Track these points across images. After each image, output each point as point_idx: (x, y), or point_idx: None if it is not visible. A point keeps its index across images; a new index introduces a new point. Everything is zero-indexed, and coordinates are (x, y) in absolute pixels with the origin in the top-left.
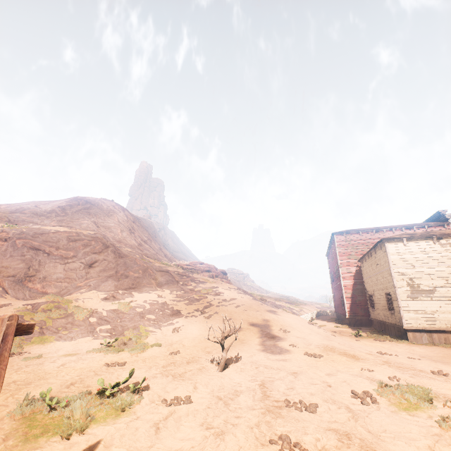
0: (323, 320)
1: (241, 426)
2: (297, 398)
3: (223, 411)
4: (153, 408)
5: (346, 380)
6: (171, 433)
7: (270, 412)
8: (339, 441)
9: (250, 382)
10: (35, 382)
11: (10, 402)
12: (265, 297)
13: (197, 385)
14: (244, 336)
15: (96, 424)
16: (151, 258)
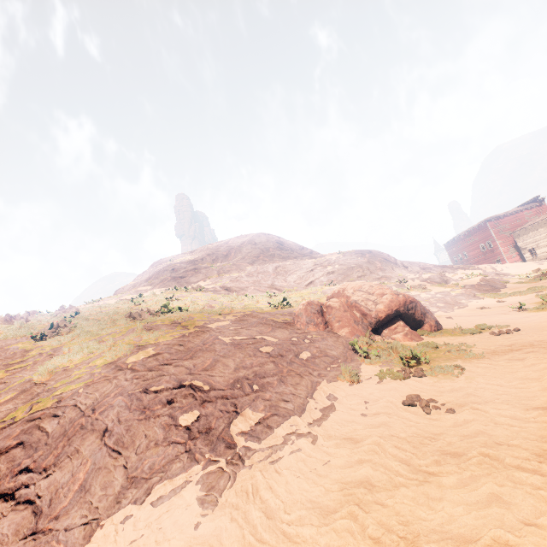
0: None
1: None
2: None
3: None
4: None
5: None
6: None
7: None
8: None
9: None
10: None
11: None
12: None
13: None
14: None
15: None
16: None
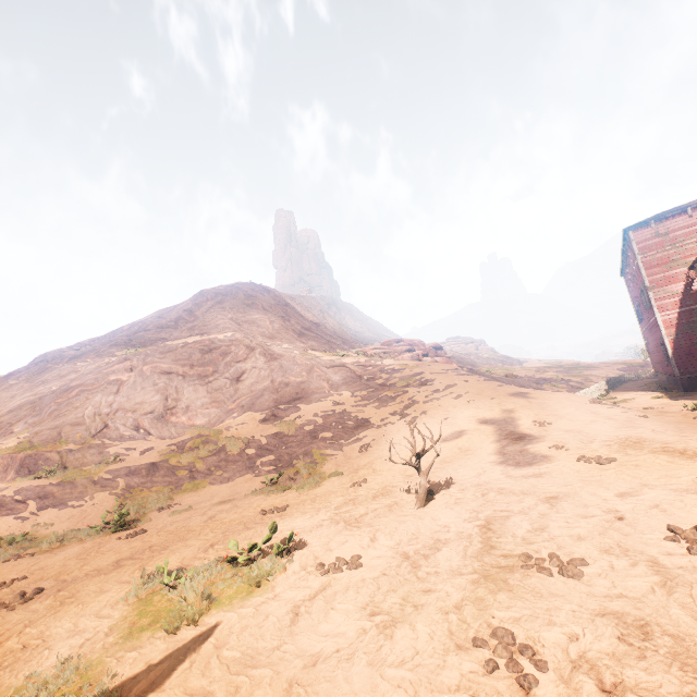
0: (629, 391)
1: (429, 609)
2: (548, 548)
3: (405, 580)
4: (301, 579)
5: (659, 504)
6: (313, 624)
7: (489, 580)
8: (621, 642)
9: (466, 522)
10: (172, 547)
11: (135, 578)
12: (517, 370)
13: (377, 535)
14: (468, 443)
15: (216, 609)
16: (319, 350)
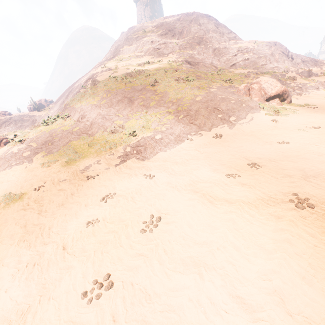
0: None
1: None
2: None
3: None
4: None
5: None
6: None
7: None
8: None
9: None
10: None
11: None
12: None
13: None
14: None
15: None
16: None
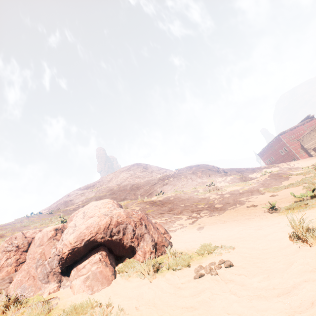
0: None
1: None
2: None
3: None
4: None
5: None
6: None
7: None
8: None
9: None
10: None
11: None
12: None
13: None
14: None
15: None
16: None
